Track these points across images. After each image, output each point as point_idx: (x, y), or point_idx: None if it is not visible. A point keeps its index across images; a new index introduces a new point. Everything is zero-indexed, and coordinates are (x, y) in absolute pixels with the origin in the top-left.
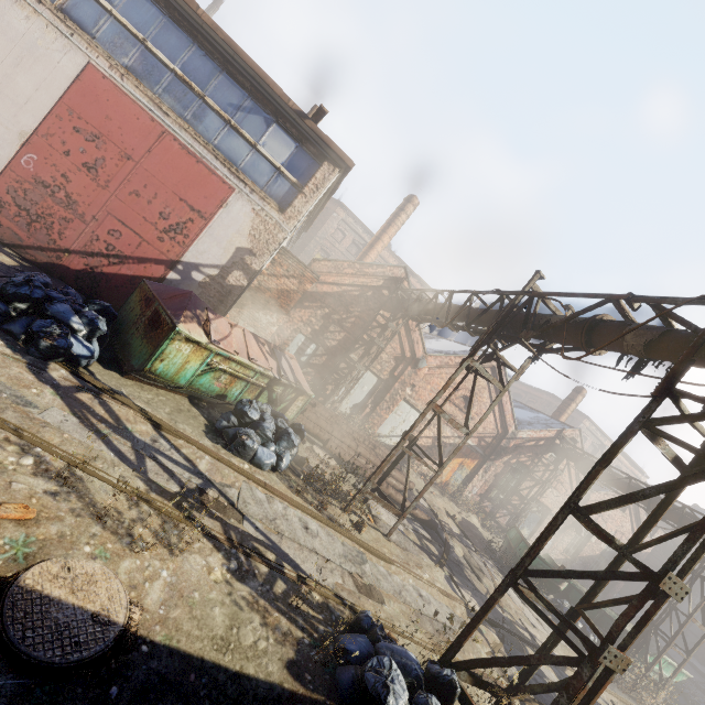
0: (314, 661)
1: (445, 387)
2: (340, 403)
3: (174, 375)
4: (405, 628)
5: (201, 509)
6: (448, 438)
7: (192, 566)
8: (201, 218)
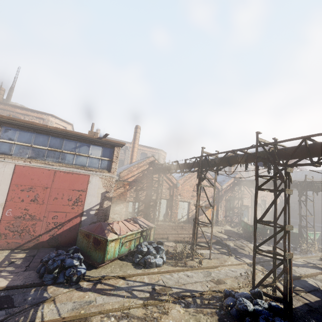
0: (223, 314)
1: (198, 198)
2: (159, 218)
3: (113, 255)
4: (236, 285)
5: (160, 295)
6: (202, 204)
7: (174, 314)
8: (83, 192)
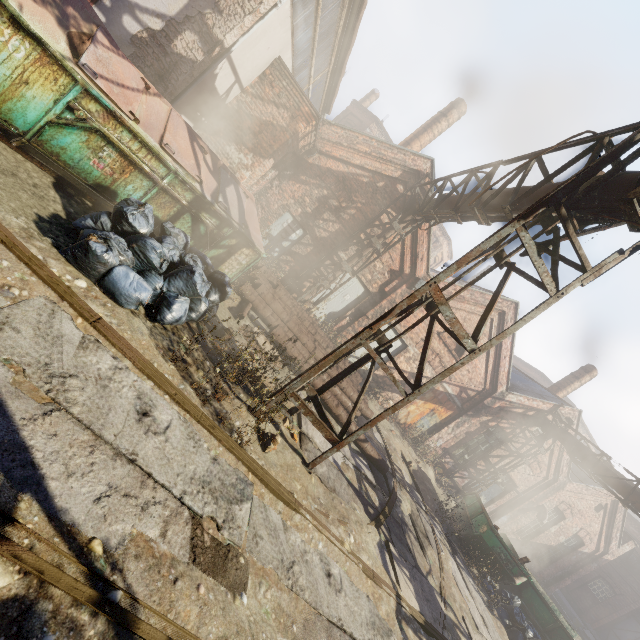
0: None
1: (461, 260)
2: (315, 306)
3: None
4: None
5: None
6: (426, 379)
7: None
8: None
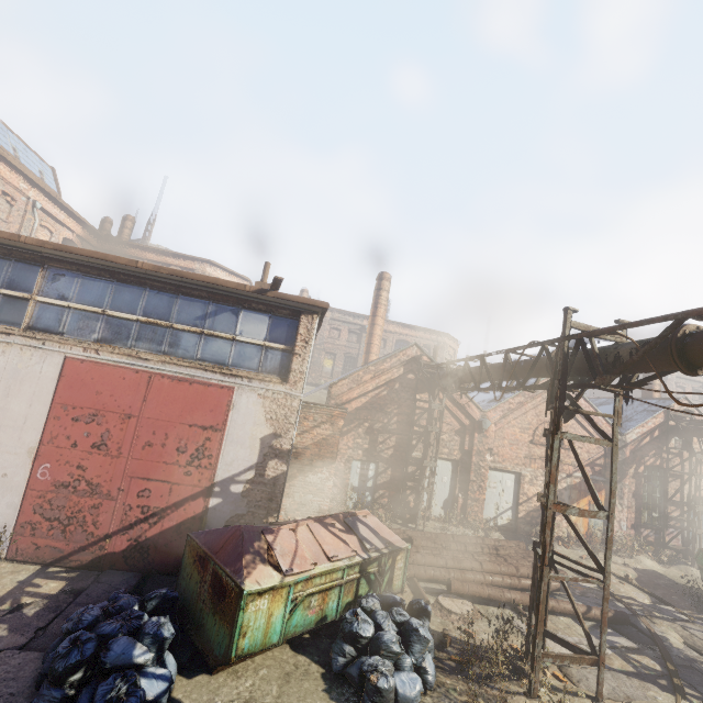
0: None
1: (551, 479)
2: (430, 509)
3: (263, 639)
4: None
5: None
6: (559, 484)
7: None
8: (215, 432)
